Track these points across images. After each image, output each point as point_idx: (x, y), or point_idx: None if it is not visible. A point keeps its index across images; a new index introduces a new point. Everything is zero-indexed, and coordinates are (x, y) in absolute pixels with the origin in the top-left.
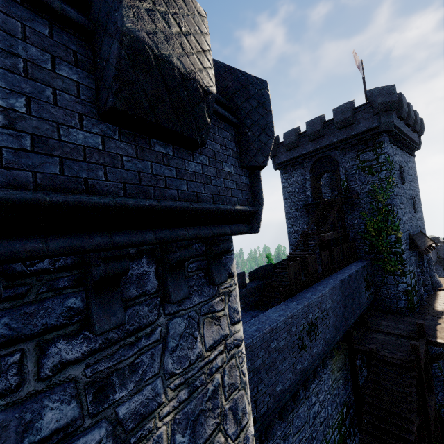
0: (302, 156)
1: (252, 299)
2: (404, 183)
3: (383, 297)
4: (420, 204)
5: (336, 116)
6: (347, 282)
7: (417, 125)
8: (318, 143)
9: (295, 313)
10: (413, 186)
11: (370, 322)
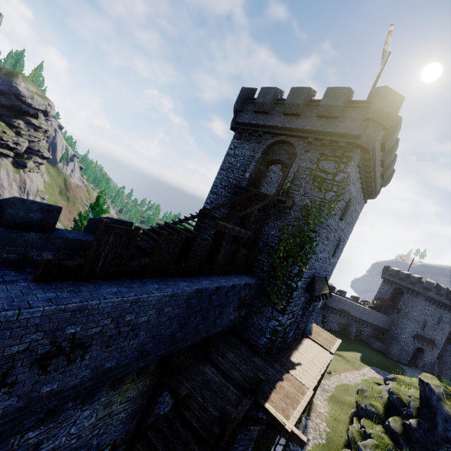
0: (266, 128)
1: (49, 254)
2: (342, 220)
3: (250, 326)
4: (341, 251)
5: (326, 98)
6: (208, 294)
7: (389, 171)
8: (290, 121)
9: (6, 317)
10: (347, 230)
11: (216, 349)
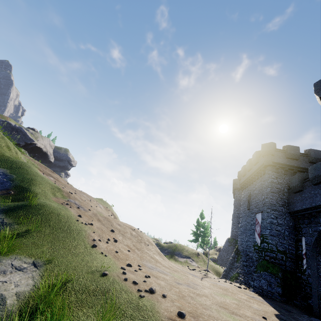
0: None
1: None
2: None
3: None
4: None
5: None
6: None
7: None
8: None
9: None
10: None
11: None
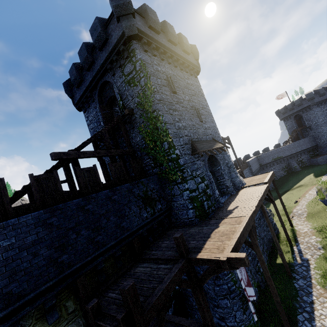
0: (88, 89)
1: None
2: (176, 92)
3: (177, 211)
4: (210, 116)
5: (93, 36)
6: (75, 207)
7: (186, 46)
8: (93, 70)
9: None
10: (197, 100)
11: (151, 247)
